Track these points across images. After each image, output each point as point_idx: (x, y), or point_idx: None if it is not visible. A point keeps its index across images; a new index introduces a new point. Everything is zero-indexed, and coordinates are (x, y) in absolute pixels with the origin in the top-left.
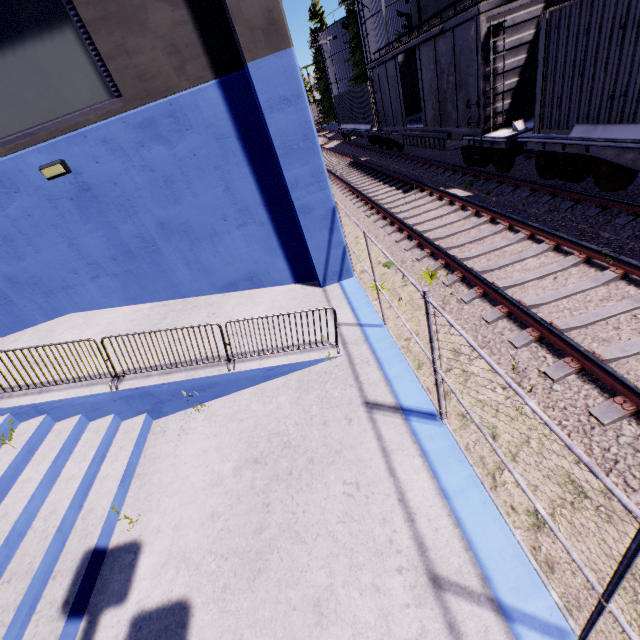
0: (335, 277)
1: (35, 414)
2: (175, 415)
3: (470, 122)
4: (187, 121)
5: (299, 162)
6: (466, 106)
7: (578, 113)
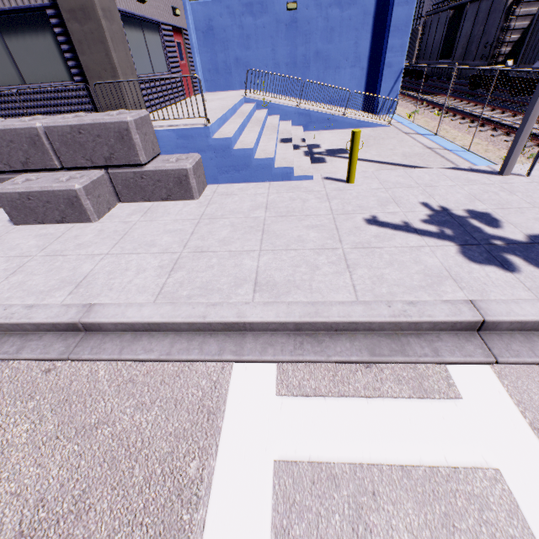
0: (385, 111)
1: (263, 108)
2: (312, 132)
3: (483, 57)
4: (355, 0)
5: (398, 37)
6: (484, 46)
7: None
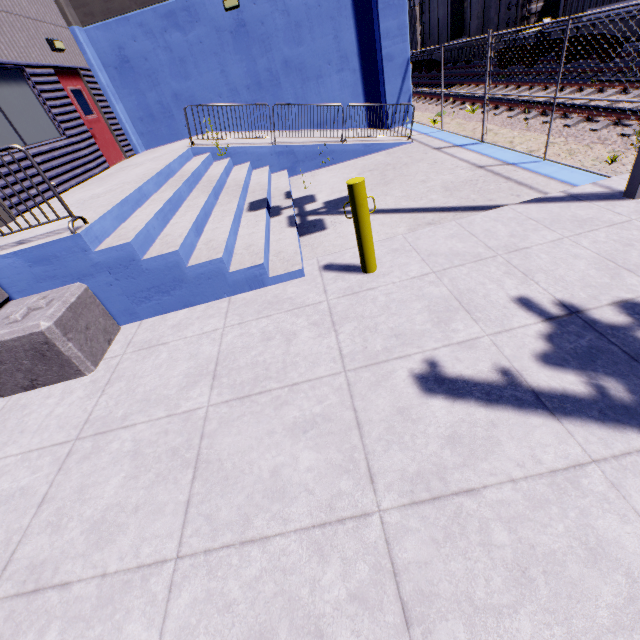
0: (400, 122)
1: (224, 157)
2: (304, 174)
3: (509, 23)
4: None
5: (391, 16)
6: (507, 8)
7: (590, 0)
